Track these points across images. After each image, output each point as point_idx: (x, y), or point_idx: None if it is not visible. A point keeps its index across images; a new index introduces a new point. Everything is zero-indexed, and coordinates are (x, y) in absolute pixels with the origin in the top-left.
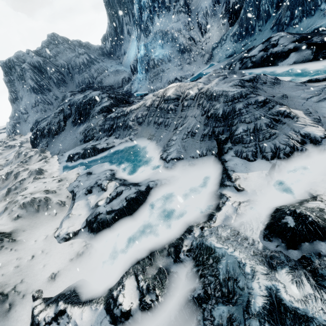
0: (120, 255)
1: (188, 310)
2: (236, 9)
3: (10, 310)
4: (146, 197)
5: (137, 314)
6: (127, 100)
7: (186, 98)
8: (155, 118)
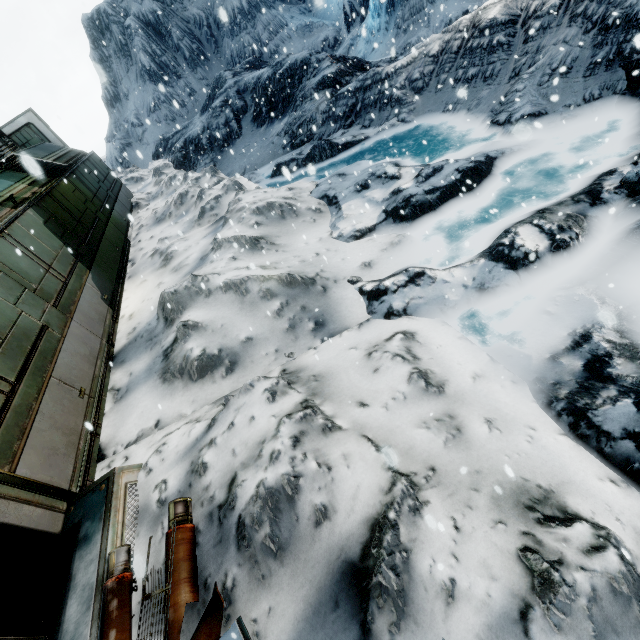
0: (467, 236)
1: (635, 238)
2: None
3: (327, 292)
4: (491, 168)
5: (545, 257)
6: (365, 65)
7: (538, 14)
8: (456, 73)
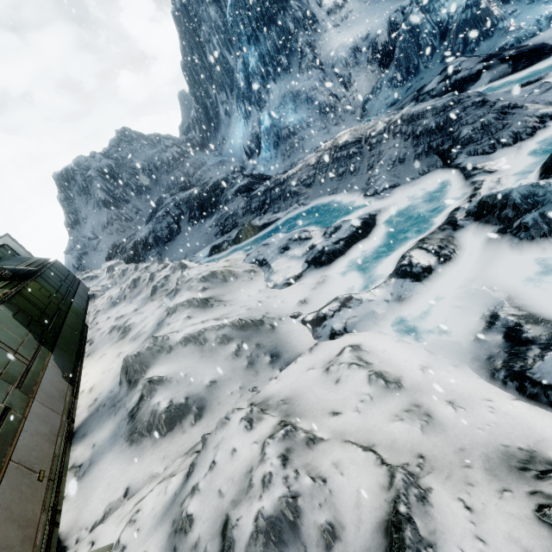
0: (374, 267)
1: (493, 244)
2: (387, 51)
3: (275, 328)
4: (375, 221)
5: (438, 268)
6: (267, 177)
7: (373, 135)
8: (331, 172)
